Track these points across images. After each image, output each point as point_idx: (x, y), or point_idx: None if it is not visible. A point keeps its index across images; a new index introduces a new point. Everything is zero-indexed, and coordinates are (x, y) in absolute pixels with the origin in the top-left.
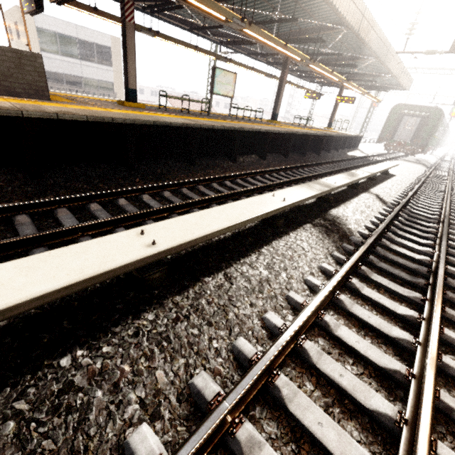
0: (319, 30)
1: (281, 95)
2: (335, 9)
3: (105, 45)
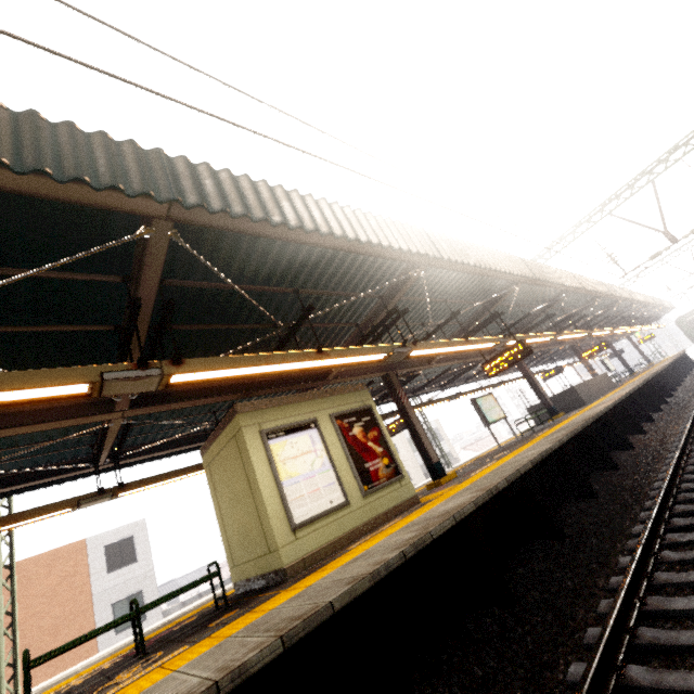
0: (632, 316)
1: (622, 358)
2: (646, 304)
3: (434, 428)
